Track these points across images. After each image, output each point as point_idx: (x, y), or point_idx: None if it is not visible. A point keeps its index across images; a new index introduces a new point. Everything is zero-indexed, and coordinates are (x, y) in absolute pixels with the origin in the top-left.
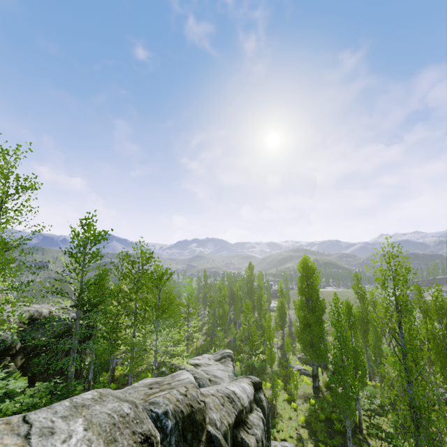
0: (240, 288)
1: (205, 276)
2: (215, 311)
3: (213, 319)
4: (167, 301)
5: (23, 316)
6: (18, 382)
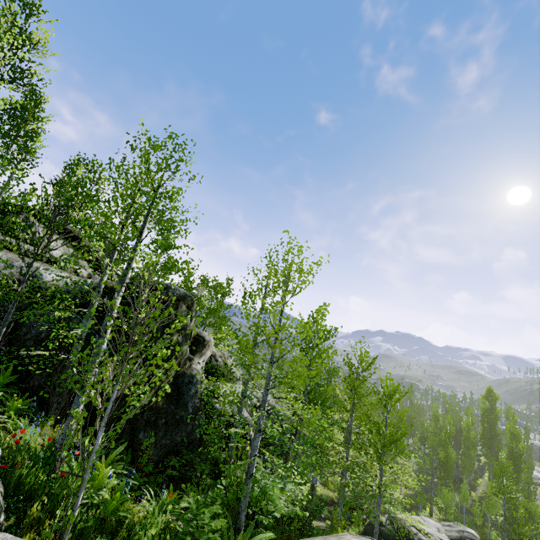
0: (471, 425)
1: (411, 392)
2: (433, 452)
3: (429, 463)
4: (394, 427)
5: (254, 400)
6: (288, 484)
